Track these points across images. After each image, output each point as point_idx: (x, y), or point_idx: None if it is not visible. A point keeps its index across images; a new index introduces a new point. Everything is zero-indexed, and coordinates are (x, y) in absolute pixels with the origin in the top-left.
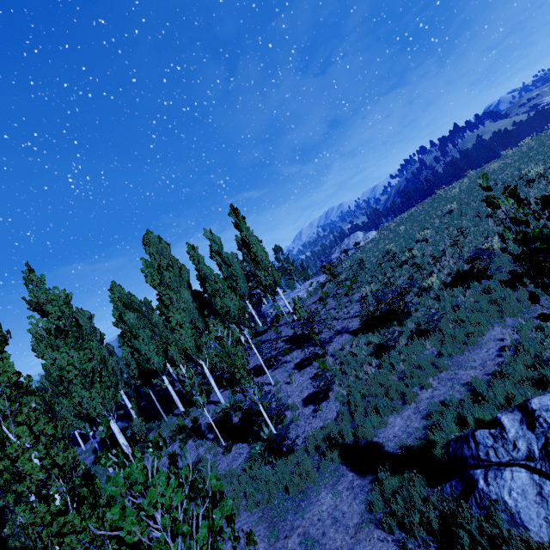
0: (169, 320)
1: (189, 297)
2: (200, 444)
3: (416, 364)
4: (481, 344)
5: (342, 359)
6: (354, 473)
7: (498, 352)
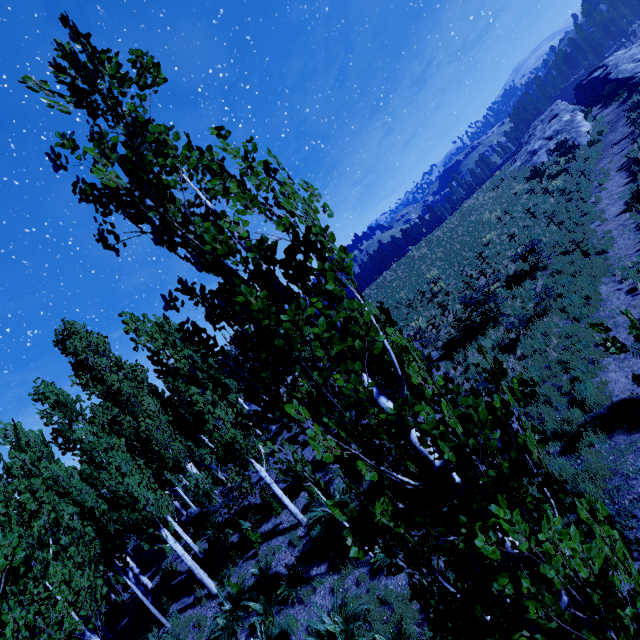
0: (190, 403)
1: (156, 408)
2: (310, 592)
3: (565, 335)
4: (605, 298)
5: (468, 373)
6: None
7: (631, 294)
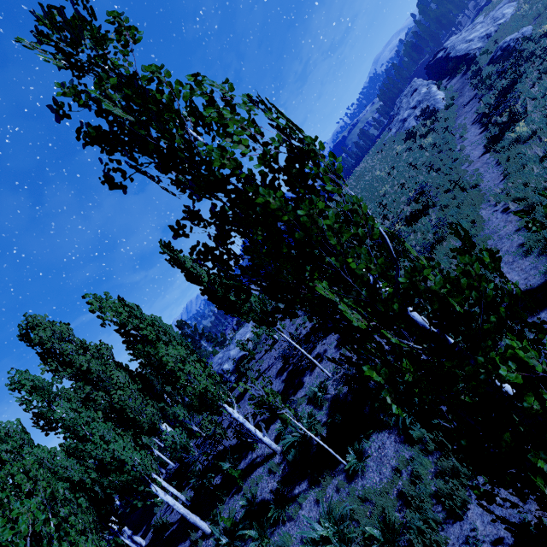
0: (160, 364)
1: (125, 379)
2: (297, 508)
3: None
4: (486, 220)
5: None
6: (545, 311)
7: (505, 213)
